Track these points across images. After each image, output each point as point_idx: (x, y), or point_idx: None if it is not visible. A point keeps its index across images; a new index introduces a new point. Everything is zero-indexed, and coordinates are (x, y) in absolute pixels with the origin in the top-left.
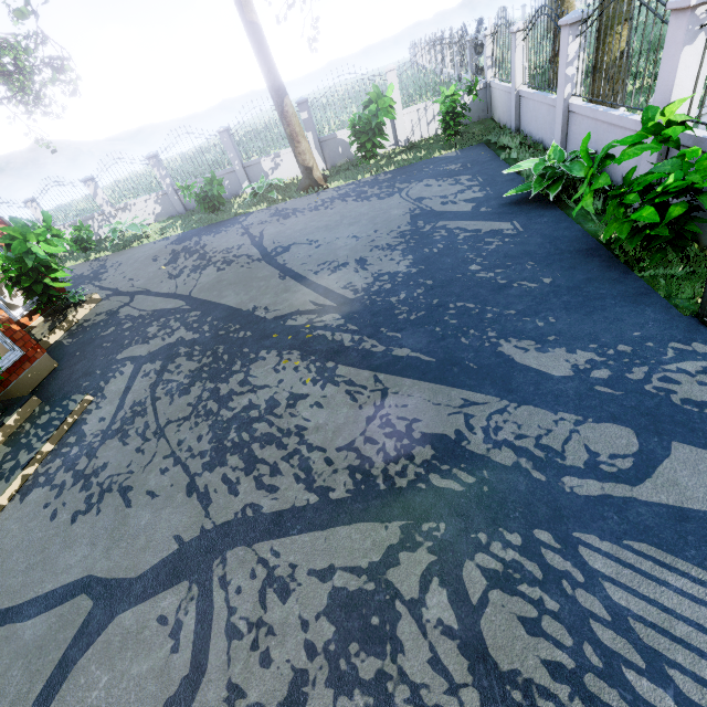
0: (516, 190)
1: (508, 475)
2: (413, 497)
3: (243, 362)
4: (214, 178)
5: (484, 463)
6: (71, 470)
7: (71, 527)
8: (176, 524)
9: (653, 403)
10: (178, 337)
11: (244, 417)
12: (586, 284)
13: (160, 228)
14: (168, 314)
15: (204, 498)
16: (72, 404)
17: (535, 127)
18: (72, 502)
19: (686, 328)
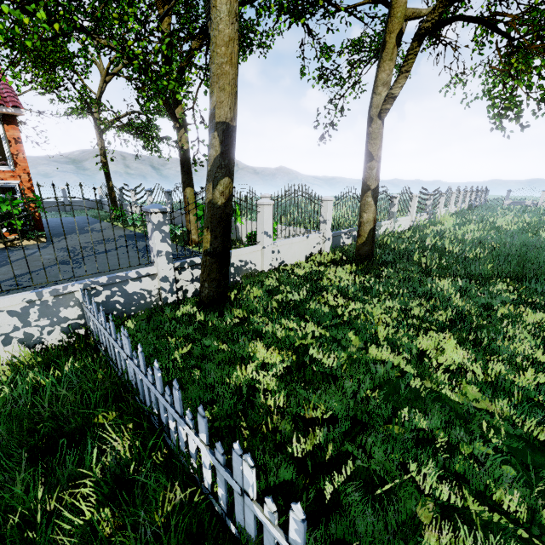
0: None
1: None
2: None
3: None
4: None
5: None
6: None
7: None
8: None
9: None
10: None
11: None
12: None
13: None
14: None
15: None
16: None
17: None
18: None
19: None
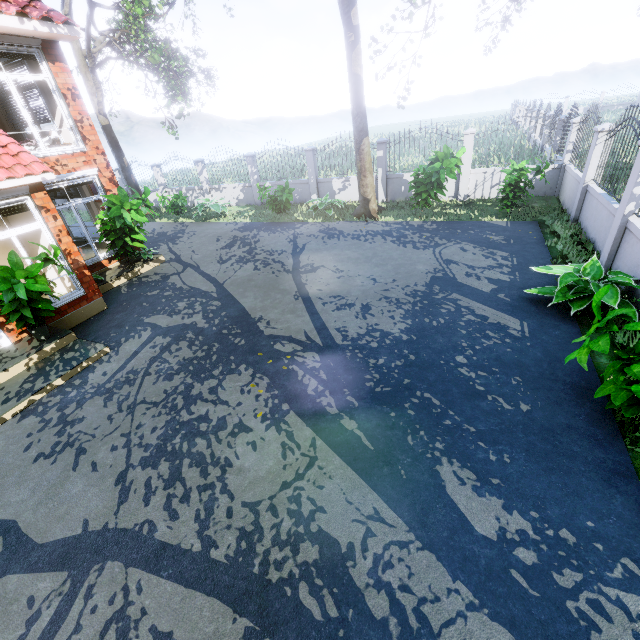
0: (539, 291)
1: (370, 630)
2: (274, 600)
3: (223, 369)
4: (287, 187)
5: (355, 599)
6: (61, 410)
7: (31, 465)
8: (92, 507)
9: (566, 630)
10: (193, 321)
11: (195, 426)
12: (563, 431)
13: (237, 212)
14: (199, 295)
15: (124, 494)
16: (92, 351)
17: (592, 225)
18: (45, 441)
19: None
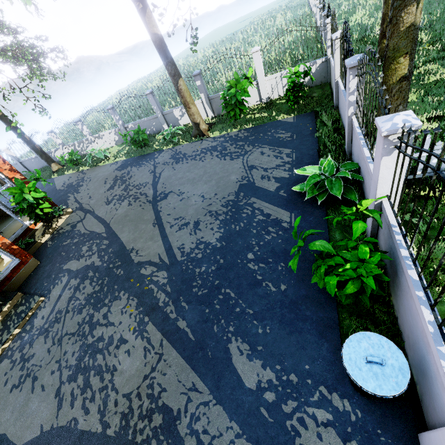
0: (300, 188)
1: None
2: None
3: (111, 298)
4: (140, 129)
5: (180, 444)
6: (21, 351)
7: (9, 395)
8: (44, 416)
9: (283, 440)
10: (92, 261)
11: (96, 346)
12: (302, 301)
13: (116, 151)
14: (95, 237)
15: (60, 403)
16: (33, 303)
17: (343, 114)
18: (14, 376)
19: (337, 375)
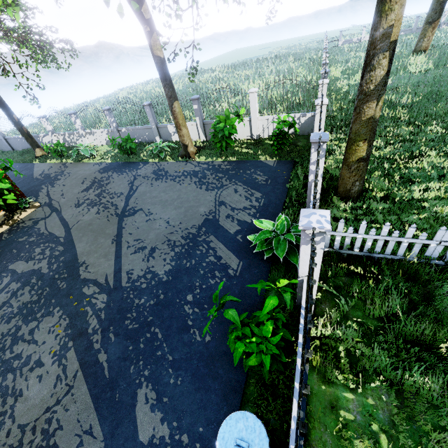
0: (254, 238)
1: None
2: None
3: (44, 312)
4: (129, 138)
5: None
6: None
7: None
8: None
9: None
10: (40, 266)
11: (11, 363)
12: (220, 357)
13: (105, 151)
14: (52, 240)
15: None
16: None
17: None
18: None
19: None
